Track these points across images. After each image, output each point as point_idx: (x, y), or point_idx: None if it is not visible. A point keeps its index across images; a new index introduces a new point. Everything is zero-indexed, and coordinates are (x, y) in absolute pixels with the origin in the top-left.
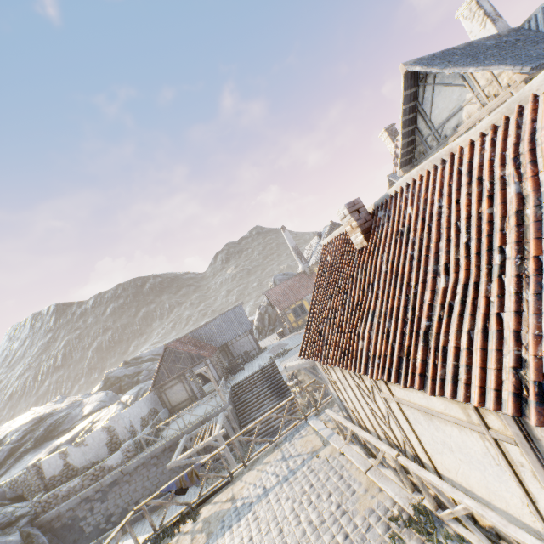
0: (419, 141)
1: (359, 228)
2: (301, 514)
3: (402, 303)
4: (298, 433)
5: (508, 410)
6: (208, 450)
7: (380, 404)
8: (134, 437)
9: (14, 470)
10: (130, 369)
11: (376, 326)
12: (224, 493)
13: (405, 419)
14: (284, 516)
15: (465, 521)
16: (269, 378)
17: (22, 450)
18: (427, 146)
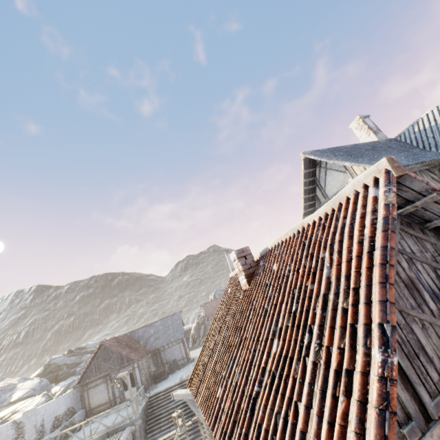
0: (318, 205)
1: (244, 272)
2: None
3: (249, 358)
4: None
5: None
6: None
7: None
8: (40, 439)
9: None
10: (72, 358)
11: (232, 375)
12: None
13: None
14: None
15: None
16: None
17: None
18: None
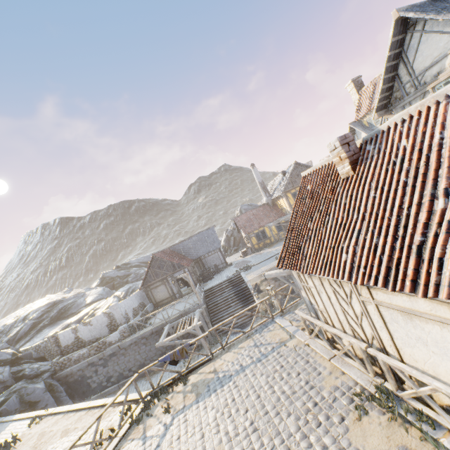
0: (397, 87)
1: (348, 159)
2: (275, 386)
3: (393, 223)
4: (267, 328)
5: None
6: (186, 336)
7: (355, 306)
8: (128, 322)
9: (36, 339)
10: (121, 272)
11: (362, 242)
12: (207, 367)
13: (380, 318)
14: (260, 386)
15: (428, 399)
16: (235, 286)
17: (41, 325)
18: (405, 92)
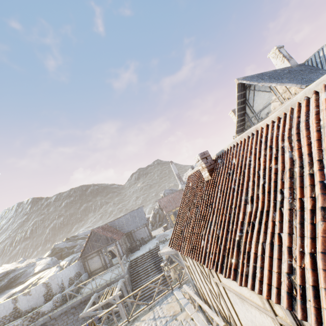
0: (247, 119)
1: (207, 168)
2: None
3: (227, 219)
4: (166, 300)
5: (284, 305)
6: (109, 305)
7: (214, 286)
8: (63, 291)
9: None
10: (69, 243)
11: (212, 232)
12: None
13: (228, 299)
14: None
15: None
16: (154, 257)
17: None
18: (252, 123)
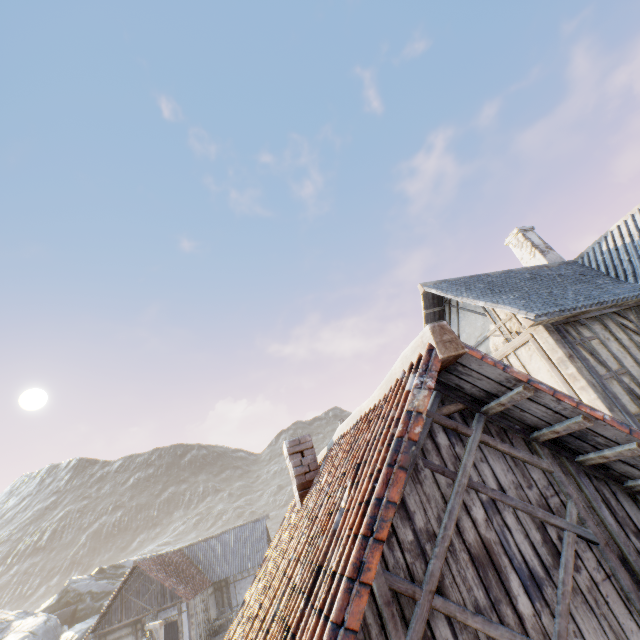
0: None
1: (296, 478)
2: None
3: None
4: None
5: None
6: None
7: None
8: None
9: None
10: (101, 582)
11: None
12: None
13: None
14: None
15: None
16: None
17: None
18: None
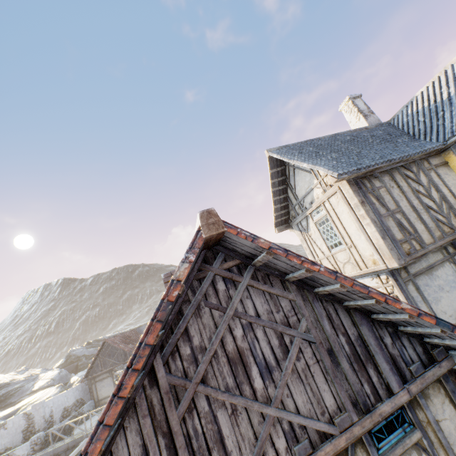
0: (291, 207)
1: None
2: None
3: None
4: None
5: None
6: None
7: None
8: (50, 428)
9: None
10: (90, 350)
11: None
12: None
13: None
14: None
15: None
16: None
17: None
18: (296, 212)
